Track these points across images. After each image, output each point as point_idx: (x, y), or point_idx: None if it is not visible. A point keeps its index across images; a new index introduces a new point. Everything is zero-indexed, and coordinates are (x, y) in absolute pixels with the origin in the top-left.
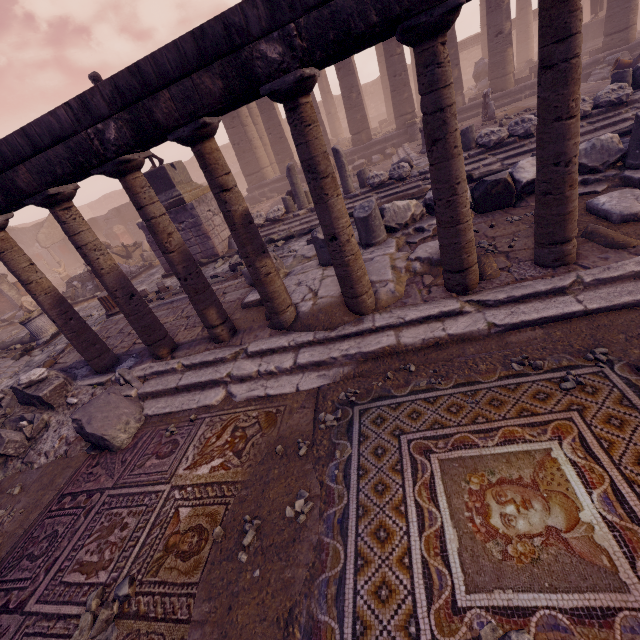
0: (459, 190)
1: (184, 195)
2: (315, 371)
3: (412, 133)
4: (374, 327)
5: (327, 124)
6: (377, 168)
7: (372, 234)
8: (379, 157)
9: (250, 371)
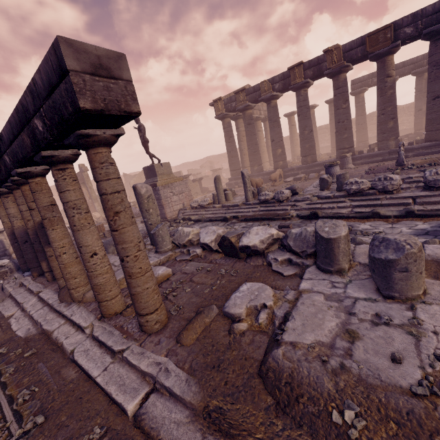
0: (82, 251)
1: (158, 182)
2: (32, 324)
3: (342, 163)
4: (63, 313)
5: (322, 141)
6: (301, 184)
7: (157, 245)
8: (314, 175)
9: (26, 306)
